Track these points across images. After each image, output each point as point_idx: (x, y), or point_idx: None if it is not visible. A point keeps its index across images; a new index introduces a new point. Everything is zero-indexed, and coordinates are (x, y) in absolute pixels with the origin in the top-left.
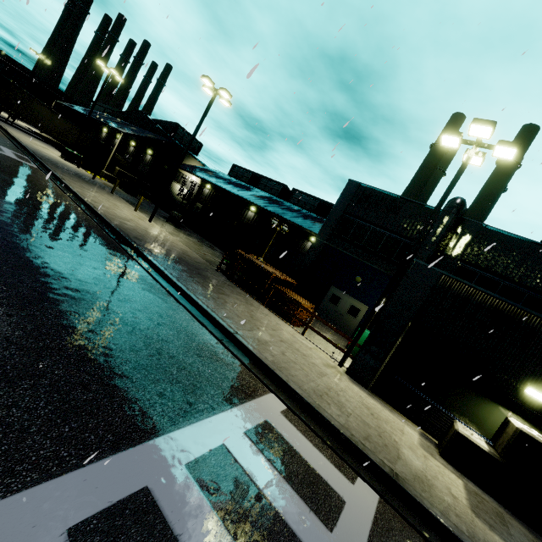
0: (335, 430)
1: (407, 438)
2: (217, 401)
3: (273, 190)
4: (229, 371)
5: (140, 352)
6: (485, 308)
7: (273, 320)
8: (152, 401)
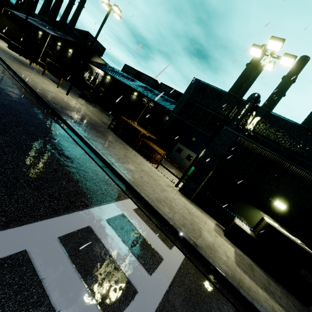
0: (165, 220)
1: (208, 226)
2: (90, 201)
3: (149, 83)
4: (103, 185)
5: (40, 170)
6: (260, 157)
7: (139, 159)
8: (42, 199)
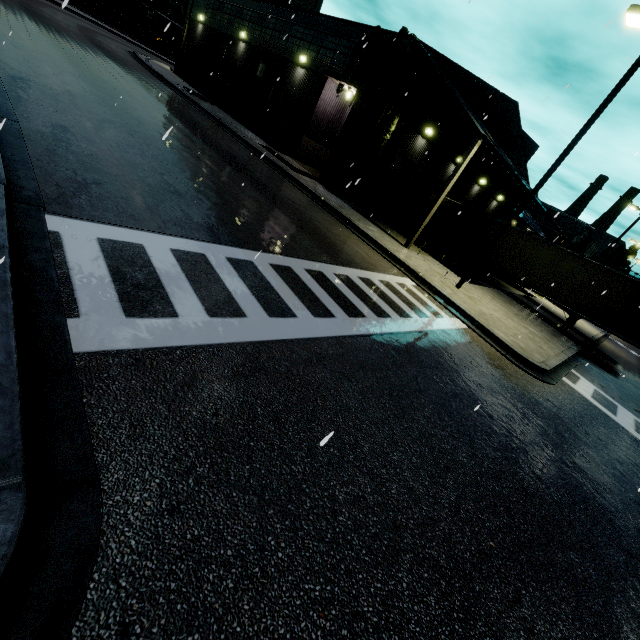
0: None
1: None
2: None
3: None
4: None
5: None
6: None
7: None
8: None
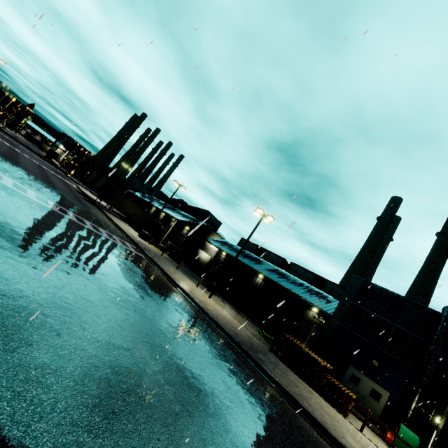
0: None
1: None
2: None
3: (274, 261)
4: None
5: None
6: None
7: (336, 414)
8: None
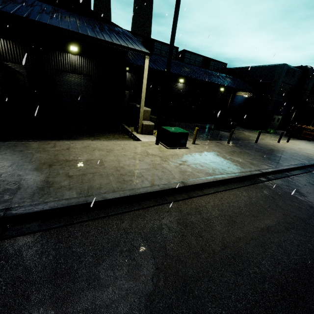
0: None
1: None
2: None
3: None
4: None
5: None
6: None
7: None
8: None
